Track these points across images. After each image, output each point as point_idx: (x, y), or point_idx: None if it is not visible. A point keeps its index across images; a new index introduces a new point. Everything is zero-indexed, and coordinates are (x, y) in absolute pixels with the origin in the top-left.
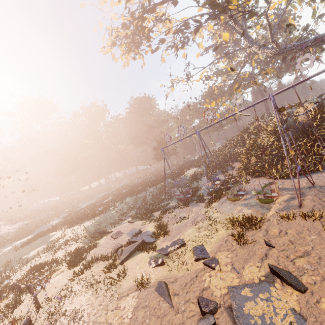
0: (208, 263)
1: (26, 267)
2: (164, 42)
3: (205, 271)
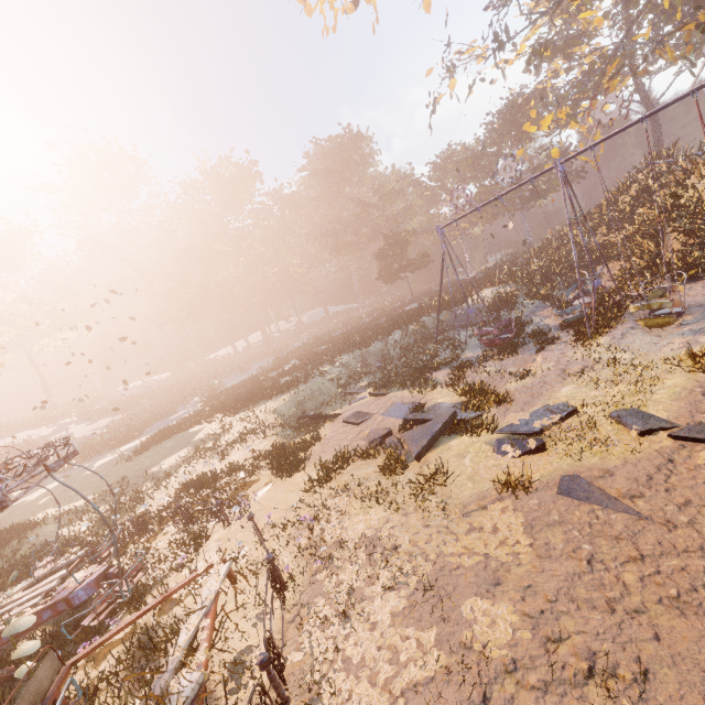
0: (690, 435)
1: (170, 485)
2: None
3: (691, 450)
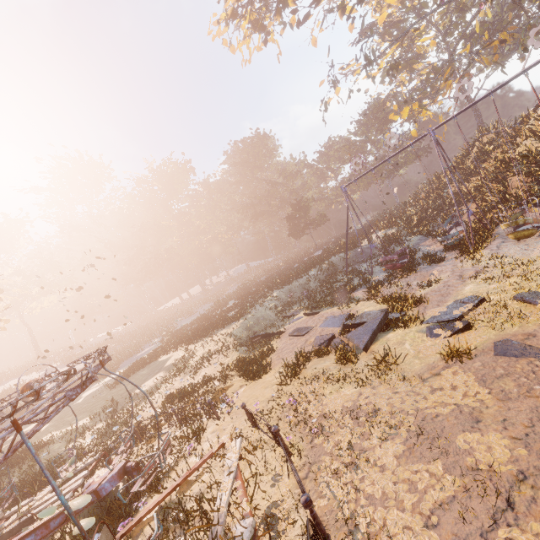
0: None
1: (155, 400)
2: (319, 2)
3: None
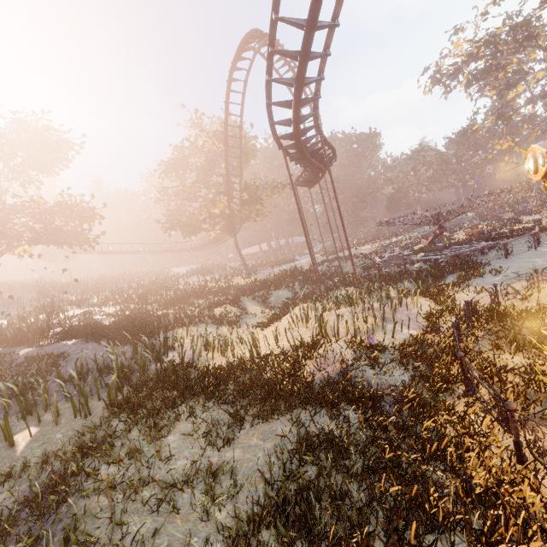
0: None
1: None
2: (482, 81)
3: None
